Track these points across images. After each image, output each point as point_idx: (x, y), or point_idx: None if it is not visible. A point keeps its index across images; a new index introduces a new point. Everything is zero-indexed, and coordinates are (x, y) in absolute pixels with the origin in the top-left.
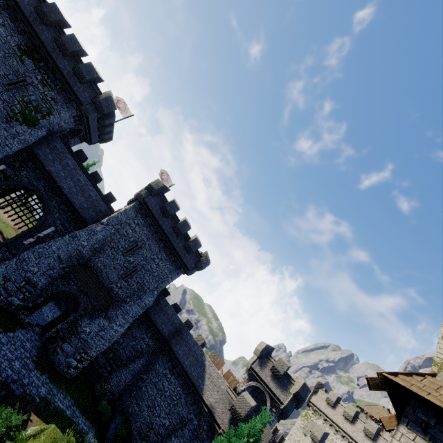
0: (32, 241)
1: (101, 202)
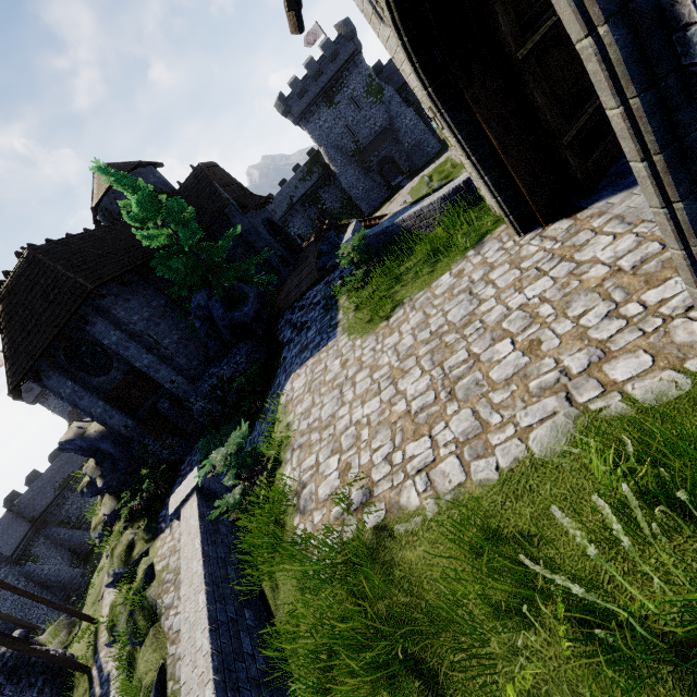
0: None
1: None
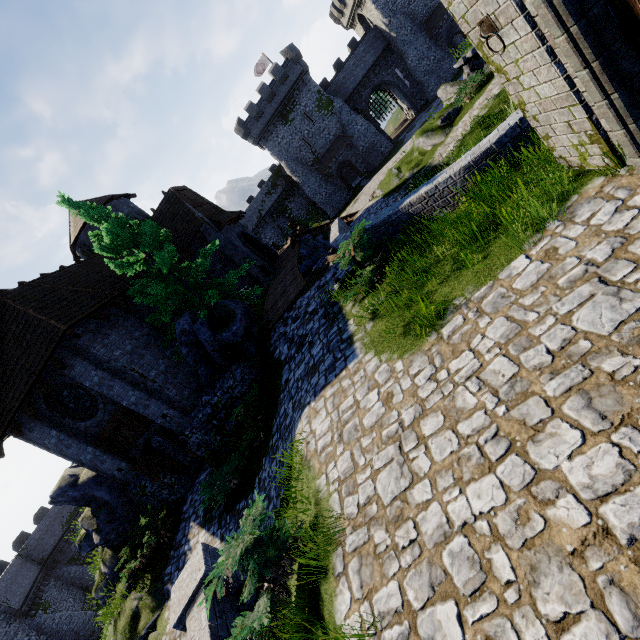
0: (407, 82)
1: (366, 39)
